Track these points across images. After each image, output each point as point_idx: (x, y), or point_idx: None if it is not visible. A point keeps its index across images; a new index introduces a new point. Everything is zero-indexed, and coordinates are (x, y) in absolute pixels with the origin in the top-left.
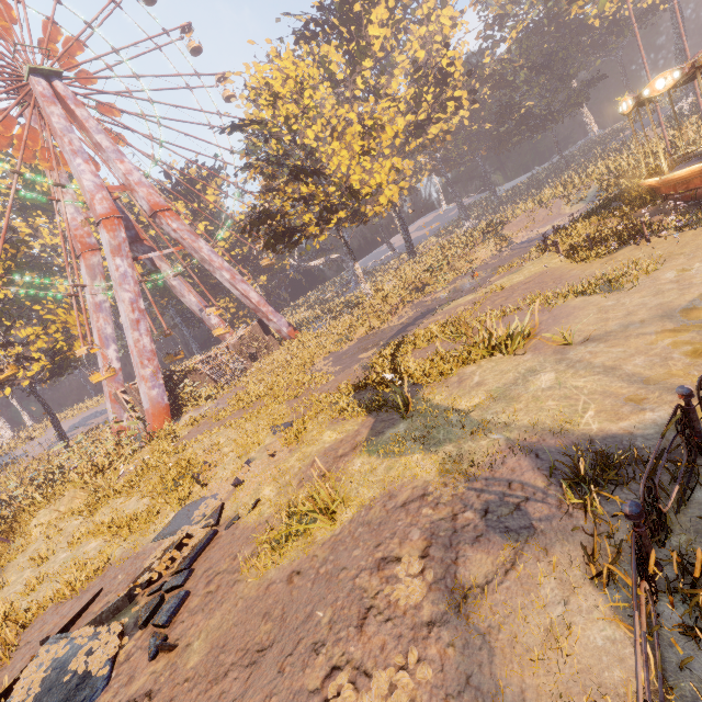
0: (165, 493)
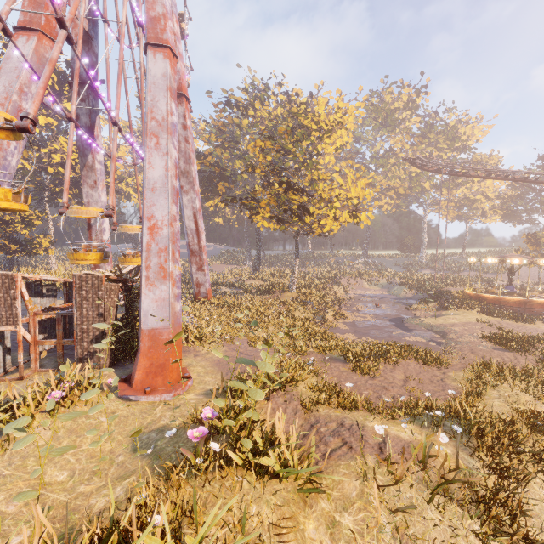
0: None
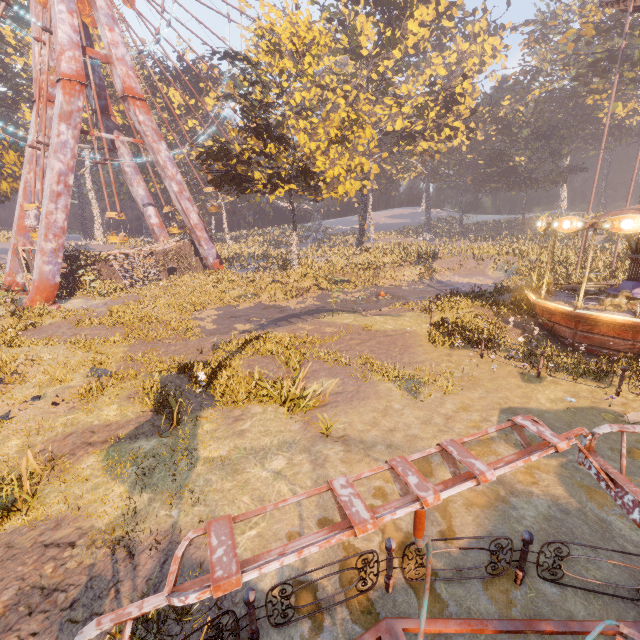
0: None
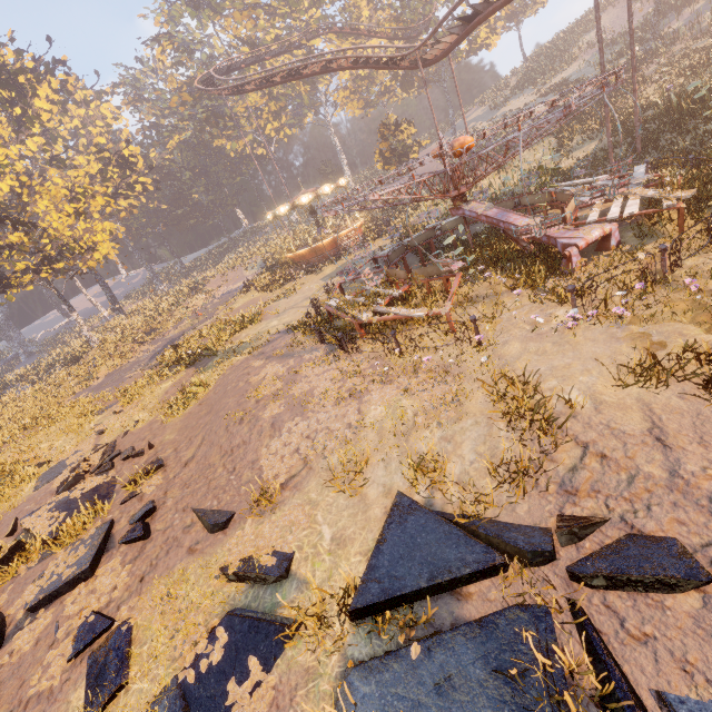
0: None
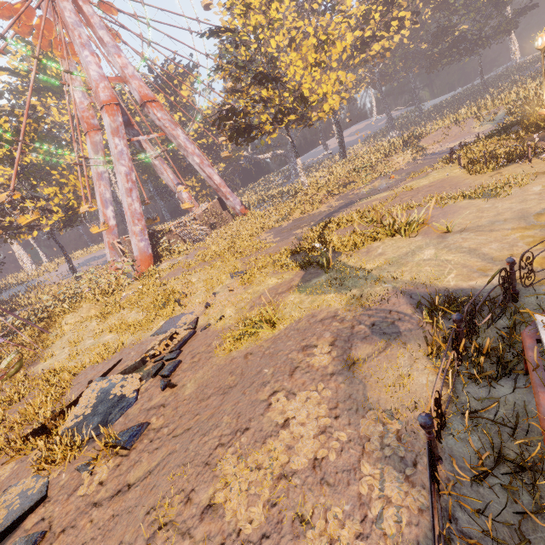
0: (156, 309)
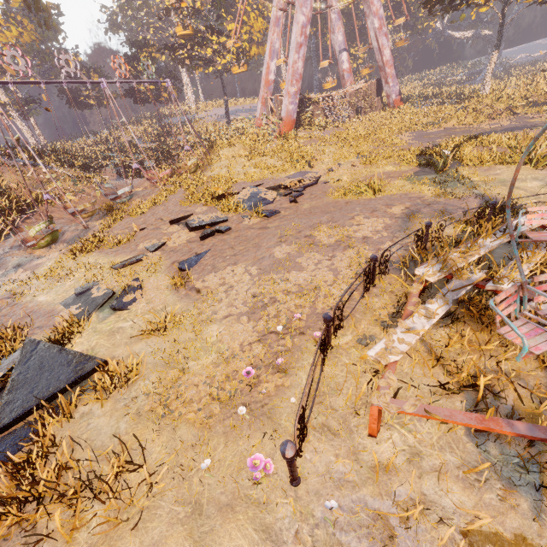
0: (290, 163)
